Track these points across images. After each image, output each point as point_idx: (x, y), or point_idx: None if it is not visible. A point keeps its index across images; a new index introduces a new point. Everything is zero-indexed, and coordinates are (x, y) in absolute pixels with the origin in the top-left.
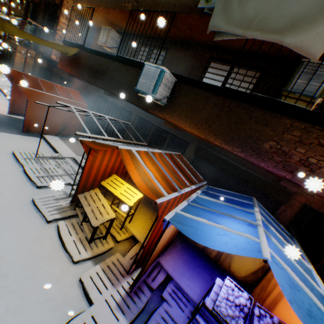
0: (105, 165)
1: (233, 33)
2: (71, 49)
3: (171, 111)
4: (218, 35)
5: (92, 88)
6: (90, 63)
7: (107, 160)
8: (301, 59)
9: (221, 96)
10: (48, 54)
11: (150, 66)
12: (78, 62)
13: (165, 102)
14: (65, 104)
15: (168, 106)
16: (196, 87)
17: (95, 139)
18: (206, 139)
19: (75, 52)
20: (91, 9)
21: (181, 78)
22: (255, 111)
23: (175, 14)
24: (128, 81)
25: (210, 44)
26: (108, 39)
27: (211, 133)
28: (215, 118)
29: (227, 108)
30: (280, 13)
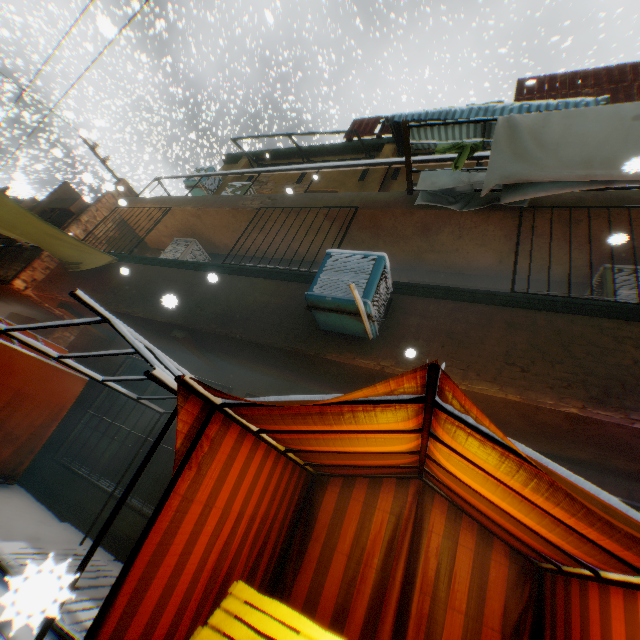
0: (208, 535)
1: (559, 177)
2: (97, 255)
3: (395, 349)
4: (513, 193)
5: (112, 344)
6: (143, 279)
7: (221, 505)
8: (603, 265)
9: (518, 309)
10: (6, 280)
11: (344, 253)
12: (103, 280)
13: (377, 330)
14: (95, 306)
15: (384, 339)
16: (447, 298)
17: (84, 481)
18: (529, 403)
19: (102, 263)
20: (165, 208)
21: (403, 286)
22: (619, 327)
23: (357, 208)
24: (256, 303)
25: (407, 263)
26: (185, 254)
27: (539, 386)
28: (527, 350)
29: (545, 328)
30: (635, 153)
